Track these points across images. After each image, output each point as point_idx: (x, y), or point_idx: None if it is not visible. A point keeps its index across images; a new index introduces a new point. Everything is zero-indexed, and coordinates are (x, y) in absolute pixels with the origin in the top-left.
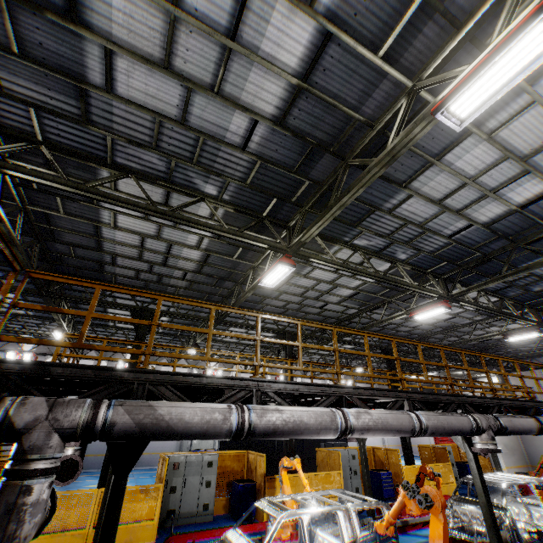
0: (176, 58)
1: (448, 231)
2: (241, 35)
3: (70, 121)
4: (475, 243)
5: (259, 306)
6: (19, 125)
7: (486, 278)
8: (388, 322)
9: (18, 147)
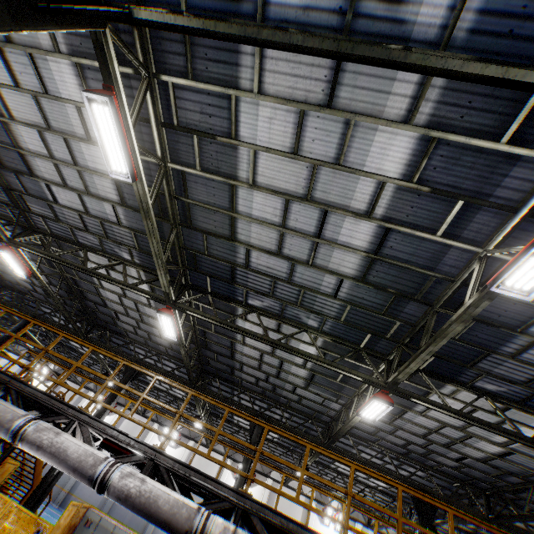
0: (67, 180)
1: (326, 288)
2: (79, 162)
3: (53, 221)
4: (378, 305)
5: (236, 380)
6: (43, 227)
7: (470, 370)
8: (403, 438)
9: (38, 237)
